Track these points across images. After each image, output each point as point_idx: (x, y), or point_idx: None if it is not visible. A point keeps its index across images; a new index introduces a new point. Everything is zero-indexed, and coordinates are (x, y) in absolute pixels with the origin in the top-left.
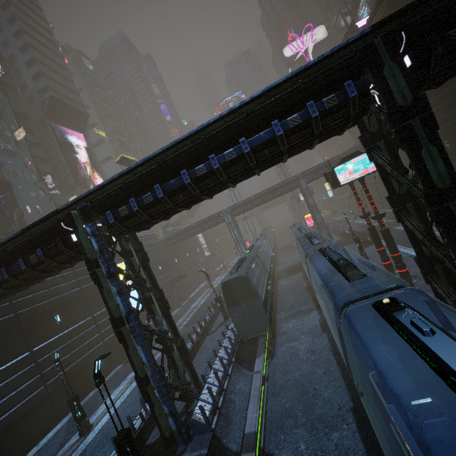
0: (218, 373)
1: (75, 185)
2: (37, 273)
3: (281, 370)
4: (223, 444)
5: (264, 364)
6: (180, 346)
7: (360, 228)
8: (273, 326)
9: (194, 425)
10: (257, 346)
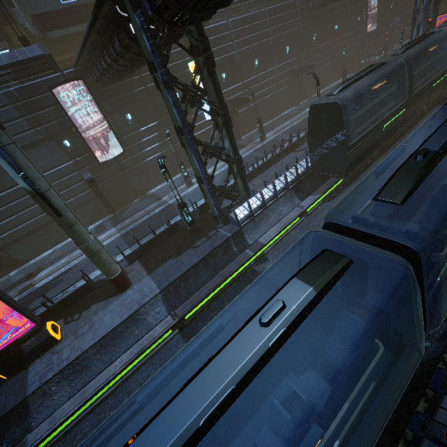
0: (268, 193)
1: None
2: (127, 62)
3: (325, 214)
4: (244, 237)
5: (316, 203)
6: (237, 163)
7: None
8: (361, 170)
9: (230, 219)
10: (322, 185)
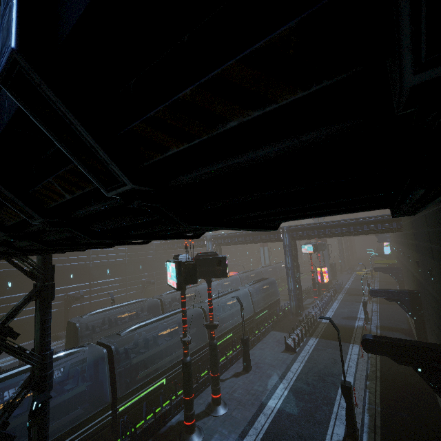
0: None
1: None
2: None
3: None
4: None
5: None
6: None
7: (342, 318)
8: None
9: None
10: None
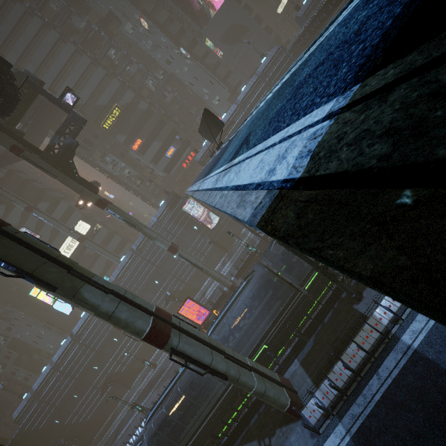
0: None
1: (200, 29)
2: None
3: None
4: None
5: None
6: None
7: None
8: None
9: None
10: None
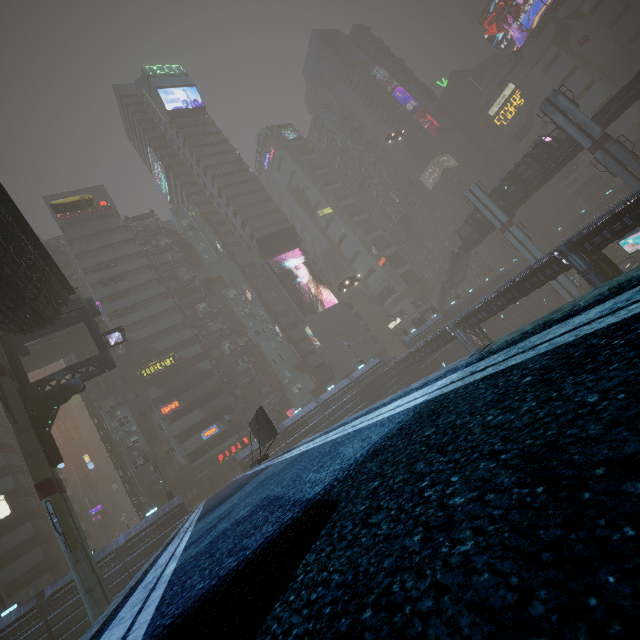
0: None
1: (303, 317)
2: None
3: None
4: None
5: None
6: None
7: None
8: None
9: None
10: None
